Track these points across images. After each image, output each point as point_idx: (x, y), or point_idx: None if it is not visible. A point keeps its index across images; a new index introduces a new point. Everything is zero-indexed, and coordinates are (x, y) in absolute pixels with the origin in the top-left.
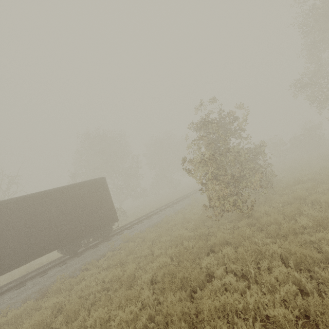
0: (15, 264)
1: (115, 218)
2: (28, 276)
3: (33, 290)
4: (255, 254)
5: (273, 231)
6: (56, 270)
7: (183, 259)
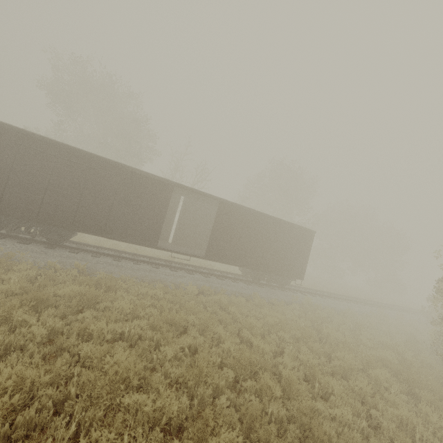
0: (231, 261)
1: (302, 276)
2: (215, 272)
3: (235, 289)
4: None
5: None
6: (244, 285)
7: (417, 371)
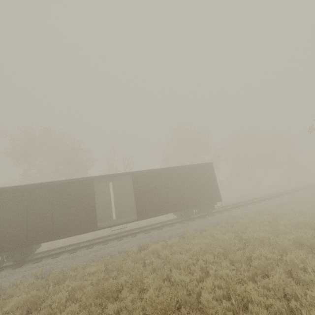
0: (160, 212)
1: (219, 198)
2: (156, 225)
3: (171, 233)
4: None
5: None
6: (179, 225)
7: None
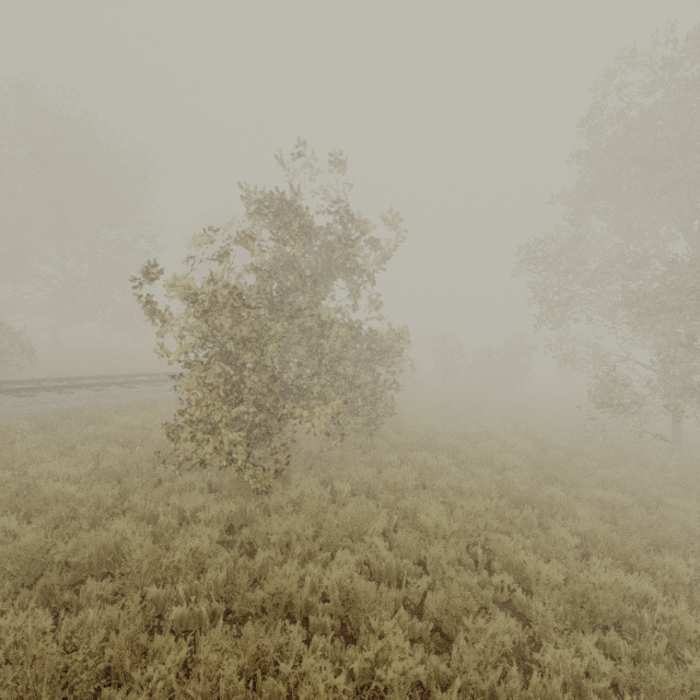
0: None
1: None
2: None
3: None
4: (97, 668)
5: (244, 577)
6: None
7: None
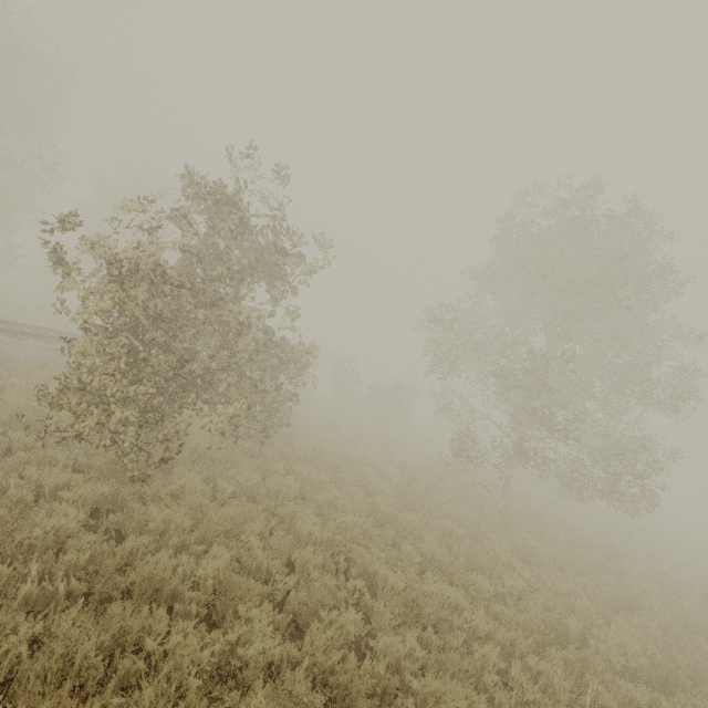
0: None
1: None
2: None
3: None
4: None
5: (113, 560)
6: None
7: None
